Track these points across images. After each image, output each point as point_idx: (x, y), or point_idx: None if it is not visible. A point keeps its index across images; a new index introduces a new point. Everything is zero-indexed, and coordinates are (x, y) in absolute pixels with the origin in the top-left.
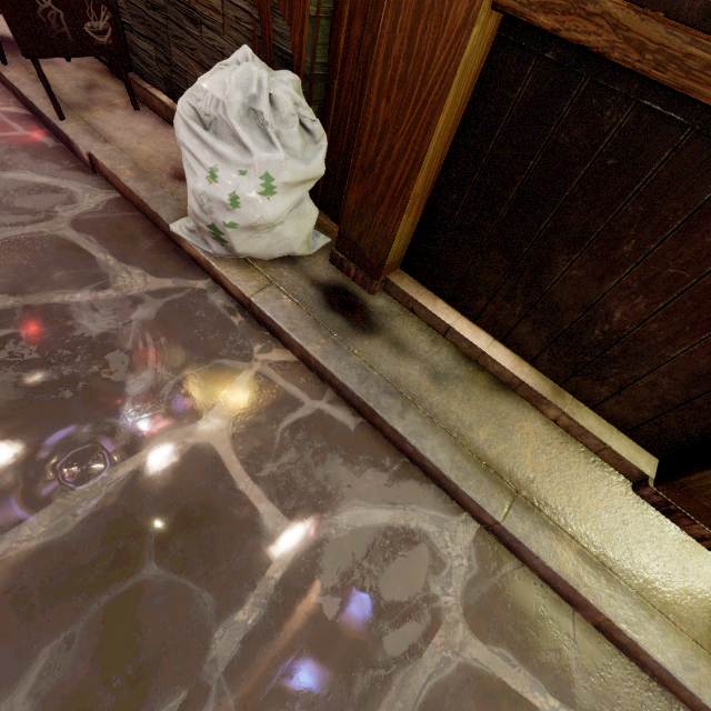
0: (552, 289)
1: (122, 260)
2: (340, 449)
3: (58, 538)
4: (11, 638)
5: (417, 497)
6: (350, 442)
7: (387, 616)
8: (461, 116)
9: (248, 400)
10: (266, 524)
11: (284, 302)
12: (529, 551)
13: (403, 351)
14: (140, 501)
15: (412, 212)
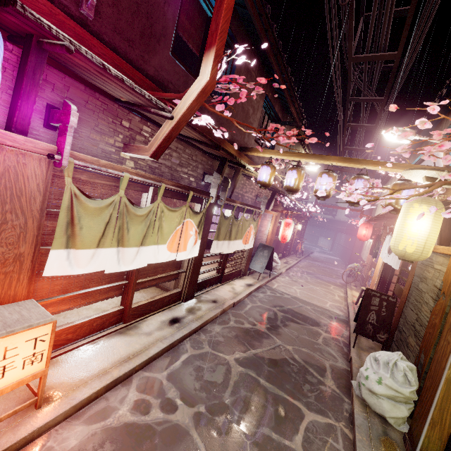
0: None
1: (332, 377)
2: None
3: (268, 389)
4: (252, 388)
5: None
6: None
7: None
8: None
9: (324, 423)
10: (296, 437)
11: (364, 421)
12: None
13: None
14: (282, 402)
15: (435, 430)
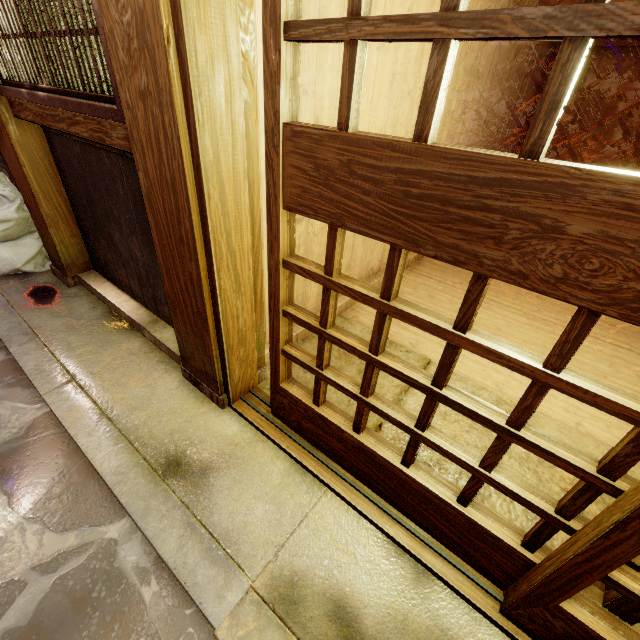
0: (121, 251)
1: None
2: None
3: None
4: None
5: (13, 396)
6: None
7: None
8: (57, 170)
9: None
10: None
11: None
12: (54, 413)
13: (62, 313)
14: None
15: (62, 228)
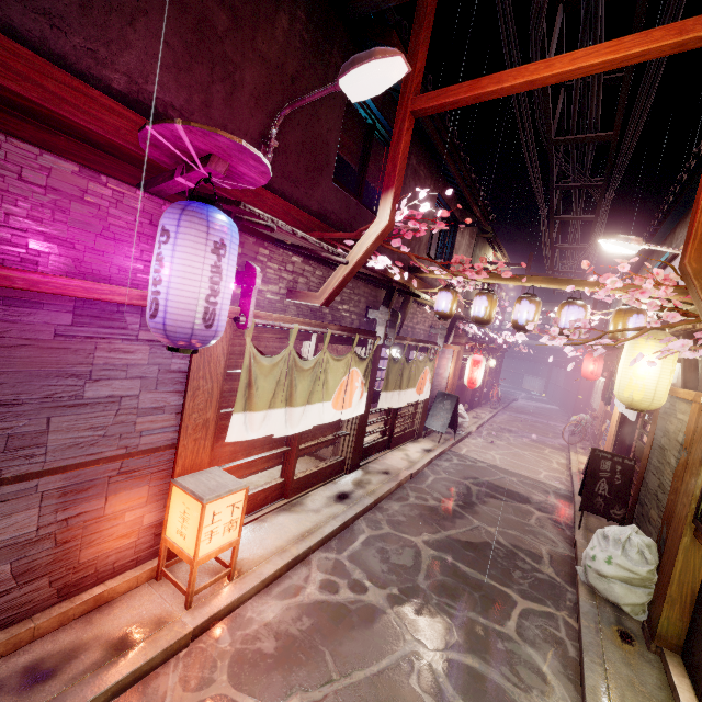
0: None
1: (551, 564)
2: (556, 649)
3: (469, 574)
4: (449, 572)
5: (566, 686)
6: (562, 653)
7: (511, 667)
8: (701, 574)
9: (542, 611)
10: (508, 622)
11: (592, 609)
12: None
13: (631, 665)
14: (488, 588)
15: (675, 609)
